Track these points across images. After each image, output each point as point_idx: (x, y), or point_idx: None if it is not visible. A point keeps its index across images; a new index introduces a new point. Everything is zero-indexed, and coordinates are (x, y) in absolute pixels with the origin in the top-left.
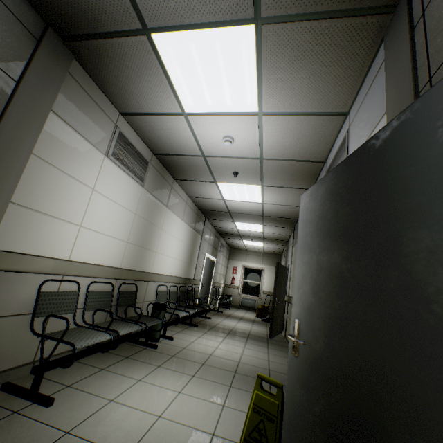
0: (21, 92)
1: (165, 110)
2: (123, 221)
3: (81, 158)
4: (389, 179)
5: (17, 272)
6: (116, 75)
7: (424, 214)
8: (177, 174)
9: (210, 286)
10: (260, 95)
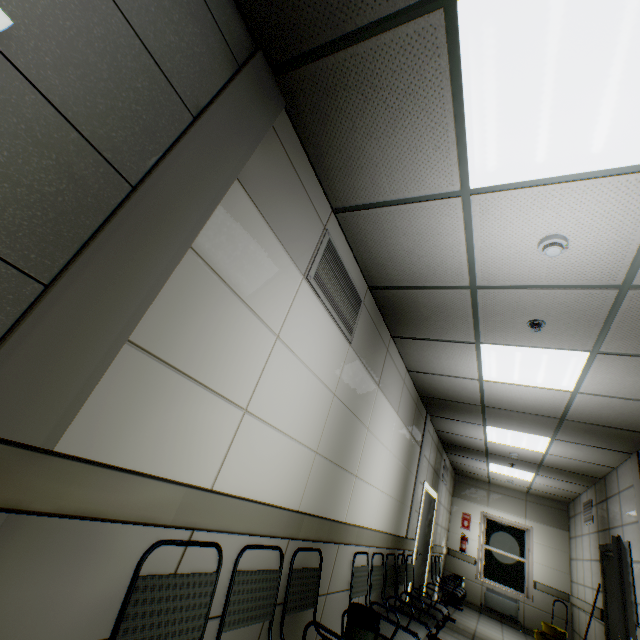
0: (198, 133)
1: (423, 190)
2: (314, 407)
3: (267, 274)
4: None
5: (98, 520)
6: (349, 128)
7: None
8: (401, 327)
9: (427, 552)
10: None
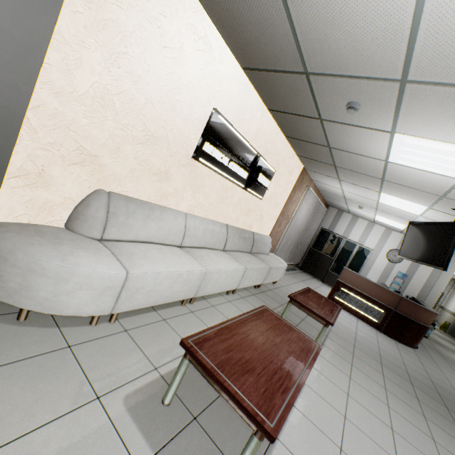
0: None
1: None
2: None
3: None
4: None
5: None
6: None
7: None
8: None
9: None
10: None
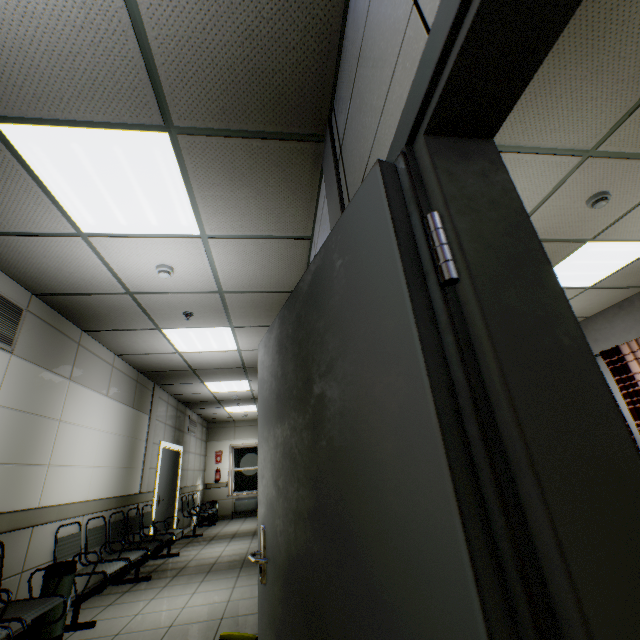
0: None
1: (44, 229)
2: None
3: None
4: (313, 330)
5: None
6: None
7: (335, 371)
8: (88, 323)
9: (176, 495)
10: (198, 213)
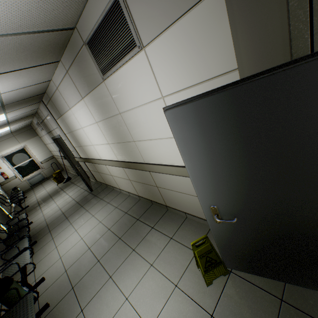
0: None
1: None
2: None
3: None
4: None
5: None
6: None
7: None
8: None
9: None
10: None
